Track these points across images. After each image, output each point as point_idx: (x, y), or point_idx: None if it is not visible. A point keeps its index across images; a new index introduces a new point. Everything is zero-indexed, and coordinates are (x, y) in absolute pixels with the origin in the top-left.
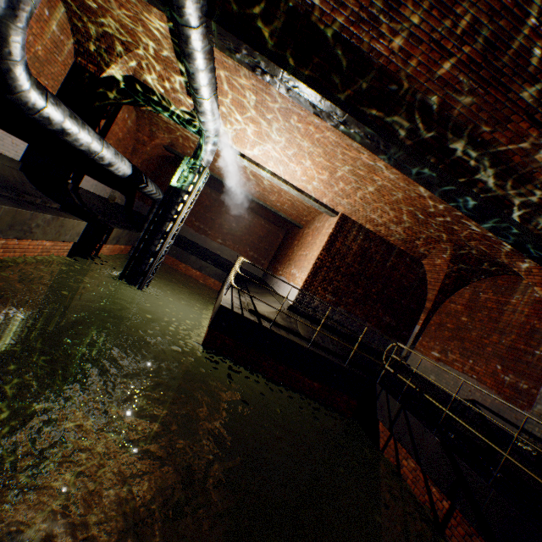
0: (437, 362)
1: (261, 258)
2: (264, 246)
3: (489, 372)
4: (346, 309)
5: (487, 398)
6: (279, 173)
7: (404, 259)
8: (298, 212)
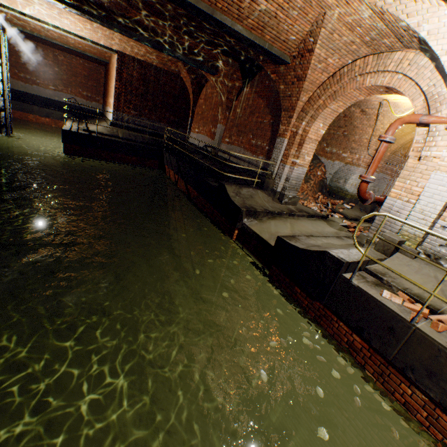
0: (197, 134)
1: (95, 96)
2: (93, 85)
3: (209, 130)
4: (147, 118)
5: (208, 142)
6: (60, 26)
7: (170, 77)
8: (98, 50)
